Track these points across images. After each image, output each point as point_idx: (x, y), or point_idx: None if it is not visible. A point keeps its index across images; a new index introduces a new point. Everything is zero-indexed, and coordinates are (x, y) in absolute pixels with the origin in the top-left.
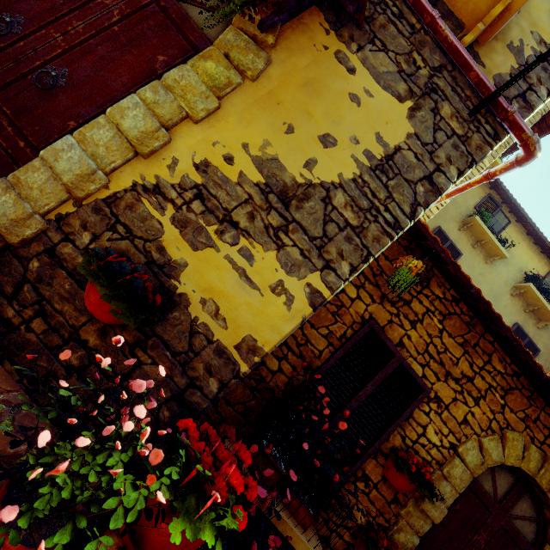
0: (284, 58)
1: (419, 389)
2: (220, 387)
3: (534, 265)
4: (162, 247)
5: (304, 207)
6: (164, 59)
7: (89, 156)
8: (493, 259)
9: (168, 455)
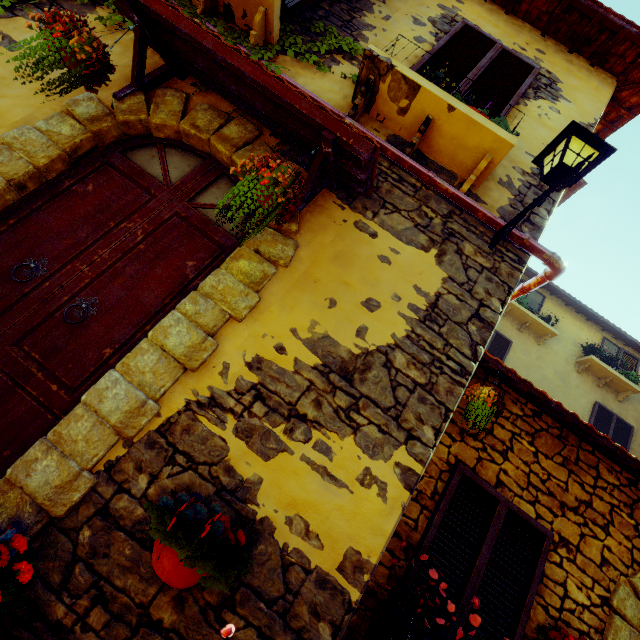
0: (310, 239)
1: (540, 536)
2: (333, 631)
3: (586, 335)
4: (230, 467)
5: (368, 378)
6: (193, 264)
7: (136, 387)
8: (545, 339)
9: None
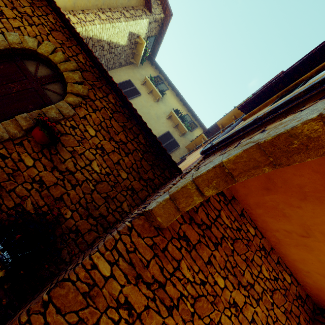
0: None
1: None
2: None
3: (179, 109)
4: None
5: None
6: None
7: None
8: (156, 99)
9: None
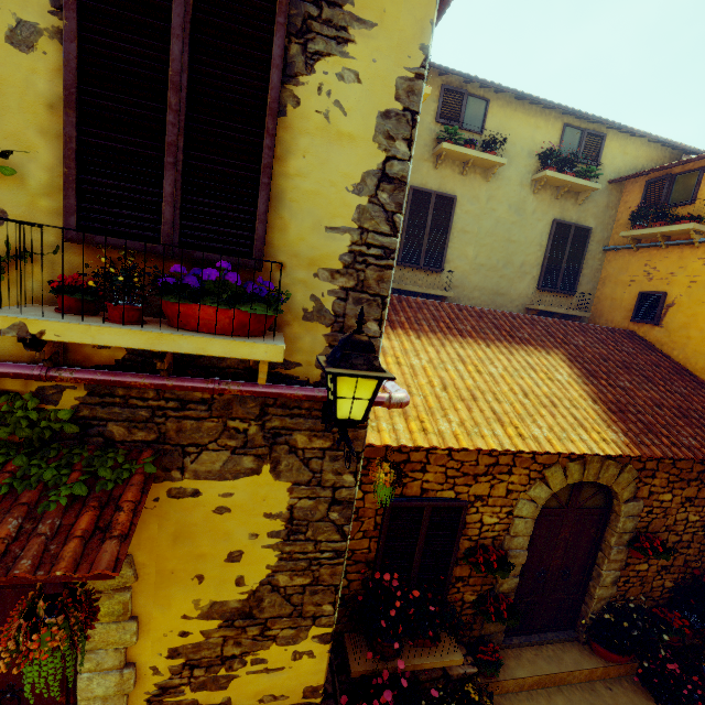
0: (137, 541)
1: (459, 508)
2: None
3: (543, 134)
4: (206, 704)
5: (265, 606)
6: None
7: None
8: (493, 173)
9: None
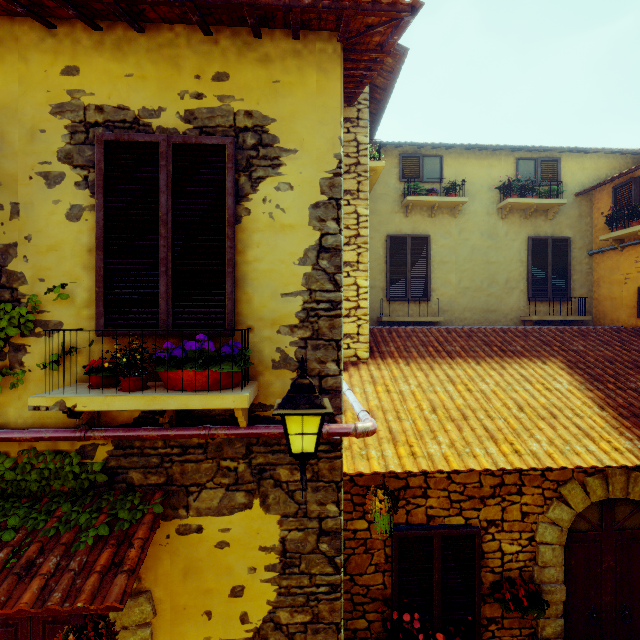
0: (154, 577)
1: (471, 535)
2: None
3: (498, 170)
4: None
5: None
6: None
7: None
8: (458, 211)
9: None
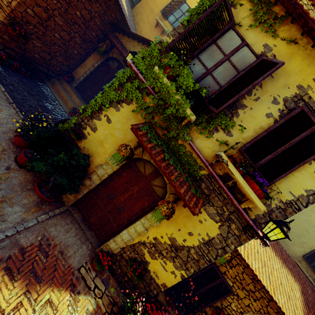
0: (179, 209)
1: (229, 291)
2: (157, 292)
3: None
4: (145, 257)
5: (181, 252)
6: (147, 204)
7: (129, 235)
8: None
9: (144, 311)
